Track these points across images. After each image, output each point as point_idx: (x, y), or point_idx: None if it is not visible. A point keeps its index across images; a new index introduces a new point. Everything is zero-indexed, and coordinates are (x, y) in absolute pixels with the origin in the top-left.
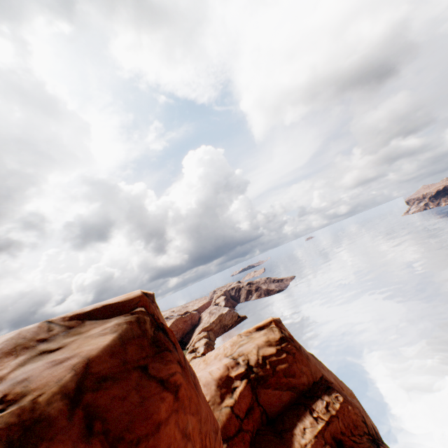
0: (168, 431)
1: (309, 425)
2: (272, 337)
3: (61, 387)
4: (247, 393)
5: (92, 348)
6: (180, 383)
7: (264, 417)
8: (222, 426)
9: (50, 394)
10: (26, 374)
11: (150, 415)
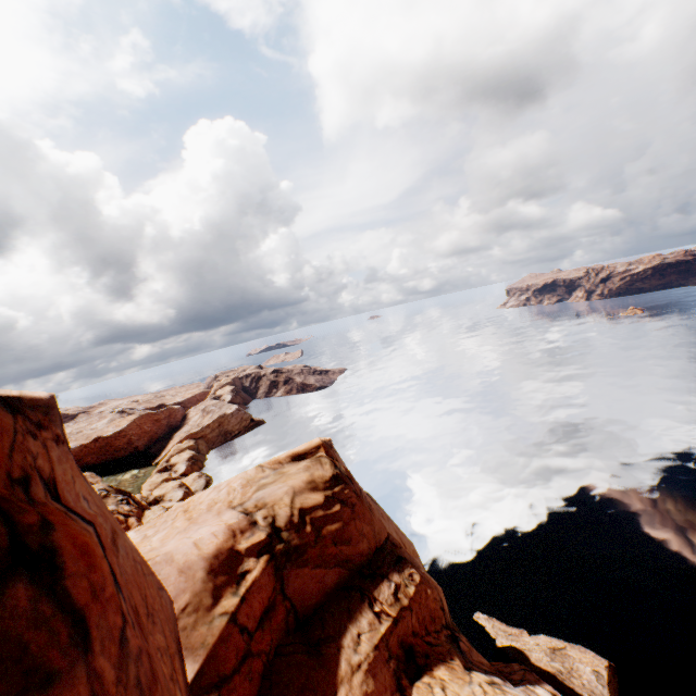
0: None
1: (368, 627)
2: (320, 474)
3: None
4: (266, 581)
5: None
6: None
7: (293, 619)
8: (212, 657)
9: None
10: None
11: None
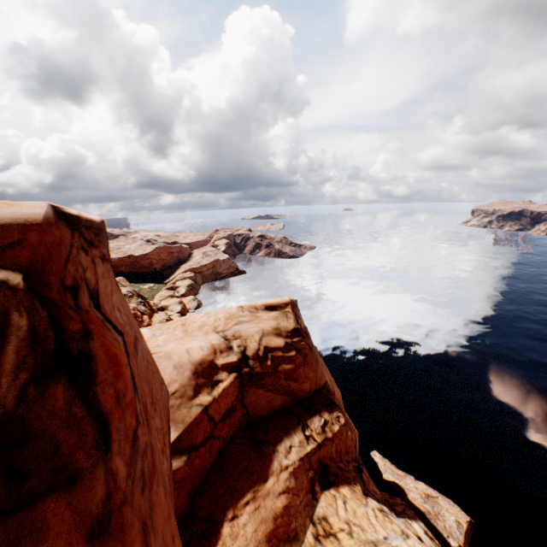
0: None
1: (298, 444)
2: (284, 325)
3: None
4: (232, 391)
5: None
6: None
7: (245, 421)
8: (187, 431)
9: None
10: None
11: None
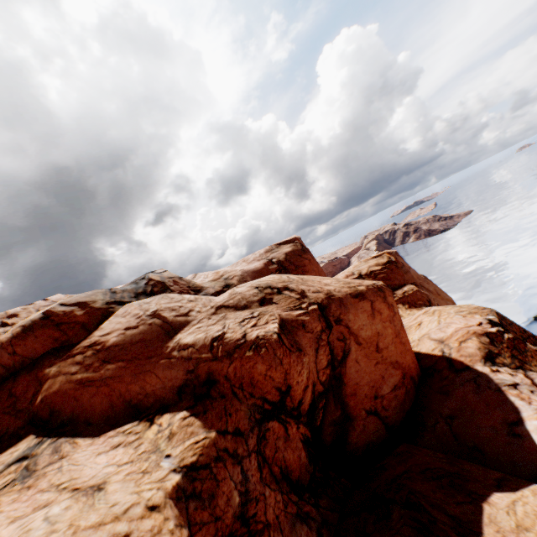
0: (308, 268)
1: None
2: (381, 261)
3: (282, 257)
4: None
5: (285, 251)
6: (311, 259)
7: None
8: None
9: (280, 258)
10: (273, 255)
11: (303, 264)
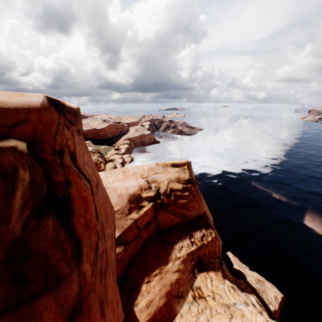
0: None
1: (186, 245)
2: (182, 176)
3: None
4: (150, 212)
5: None
6: None
7: (157, 230)
8: (124, 233)
9: None
10: None
11: None
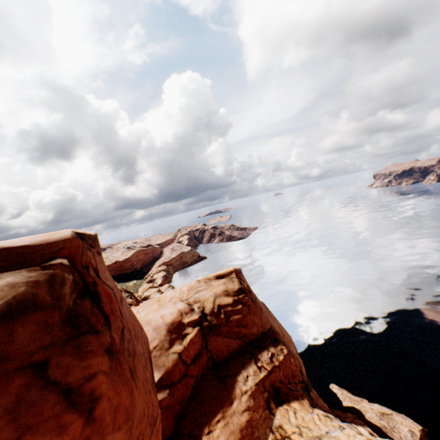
0: None
1: (253, 373)
2: (231, 287)
3: None
4: (197, 340)
5: None
6: (101, 393)
7: (211, 362)
8: (167, 372)
9: None
10: None
11: None
